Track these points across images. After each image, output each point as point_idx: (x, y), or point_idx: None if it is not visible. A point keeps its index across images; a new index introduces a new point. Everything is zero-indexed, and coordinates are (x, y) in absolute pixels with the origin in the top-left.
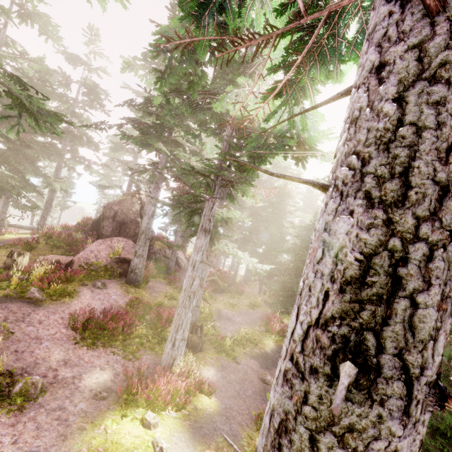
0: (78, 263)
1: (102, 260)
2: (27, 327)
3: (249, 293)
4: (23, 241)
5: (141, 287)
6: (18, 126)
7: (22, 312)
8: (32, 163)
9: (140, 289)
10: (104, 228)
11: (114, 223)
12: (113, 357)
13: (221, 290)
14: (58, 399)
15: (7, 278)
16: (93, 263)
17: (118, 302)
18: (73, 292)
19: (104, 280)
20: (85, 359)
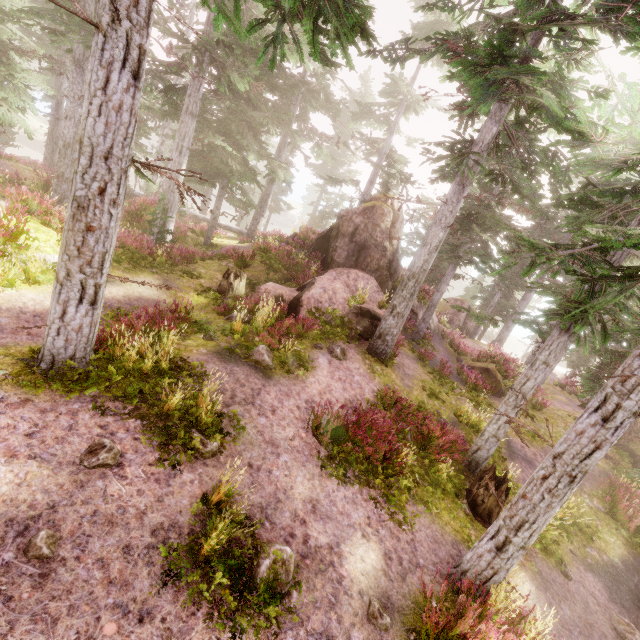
0: (307, 306)
1: (338, 308)
2: (258, 417)
3: (550, 410)
4: (237, 253)
5: (389, 366)
6: (253, 65)
7: (250, 386)
8: (253, 136)
9: (387, 367)
10: (336, 251)
11: (351, 245)
12: (373, 509)
13: (500, 392)
14: (319, 606)
15: (224, 312)
16: (326, 311)
17: (363, 389)
18: (307, 359)
19: (340, 342)
20: (338, 506)
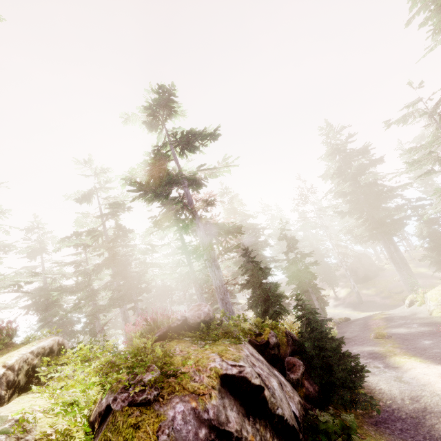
0: None
1: None
2: None
3: None
4: None
5: None
6: None
7: None
8: None
9: None
10: None
11: None
12: None
13: None
14: None
15: None
16: None
17: None
18: None
19: None
20: None
